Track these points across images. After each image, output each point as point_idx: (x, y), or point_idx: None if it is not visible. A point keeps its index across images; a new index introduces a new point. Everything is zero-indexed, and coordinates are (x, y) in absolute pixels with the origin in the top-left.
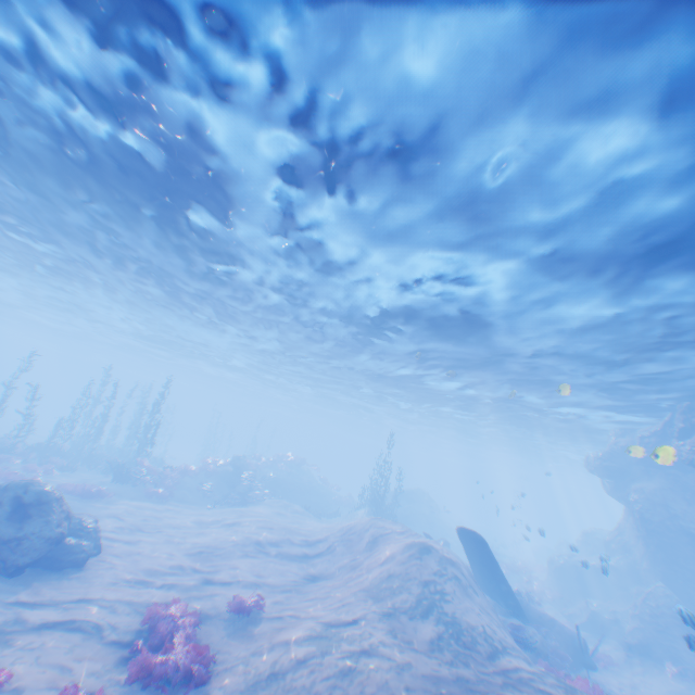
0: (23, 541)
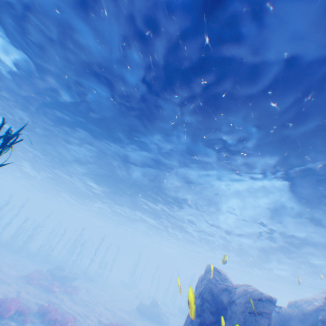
0: (153, 312)
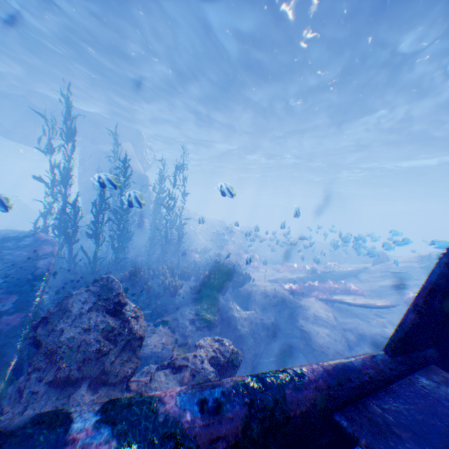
0: None
